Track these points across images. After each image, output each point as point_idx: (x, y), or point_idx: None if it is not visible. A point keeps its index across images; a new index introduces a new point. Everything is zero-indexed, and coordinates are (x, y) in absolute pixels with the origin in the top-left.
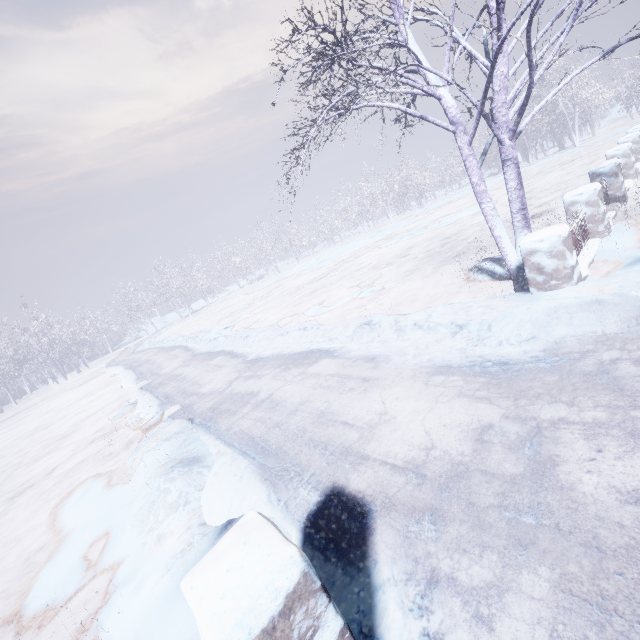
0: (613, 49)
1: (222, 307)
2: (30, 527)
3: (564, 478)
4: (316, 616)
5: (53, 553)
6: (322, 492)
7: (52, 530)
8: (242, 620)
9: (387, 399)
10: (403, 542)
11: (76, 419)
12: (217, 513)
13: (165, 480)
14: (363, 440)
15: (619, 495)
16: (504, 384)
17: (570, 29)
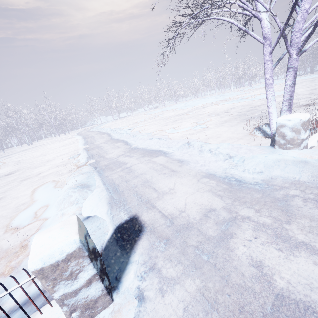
0: None
1: (133, 118)
2: (23, 194)
3: (231, 245)
4: (82, 266)
5: (26, 207)
6: (129, 216)
7: (30, 198)
8: (42, 258)
9: (177, 183)
10: (149, 248)
11: (56, 155)
12: (87, 211)
13: (71, 191)
14: (157, 198)
15: (251, 261)
16: (233, 191)
17: None
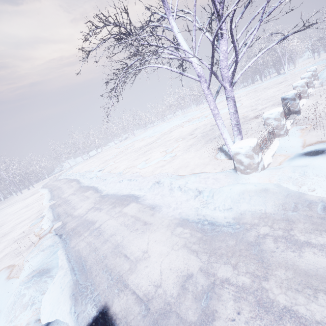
0: (284, 38)
1: (103, 155)
2: None
3: None
4: None
5: None
6: (98, 309)
7: None
8: None
9: (150, 241)
10: None
11: (15, 222)
12: (45, 314)
13: (24, 287)
14: (130, 271)
15: None
16: (208, 241)
17: (259, 27)
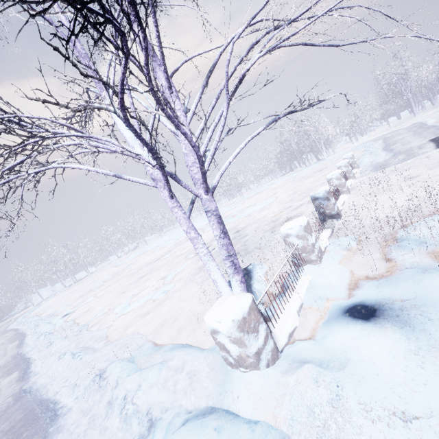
0: (273, 121)
1: (93, 279)
2: None
3: None
4: None
5: None
6: None
7: None
8: None
9: None
10: None
11: None
12: None
13: None
14: None
15: None
16: None
17: (228, 105)
